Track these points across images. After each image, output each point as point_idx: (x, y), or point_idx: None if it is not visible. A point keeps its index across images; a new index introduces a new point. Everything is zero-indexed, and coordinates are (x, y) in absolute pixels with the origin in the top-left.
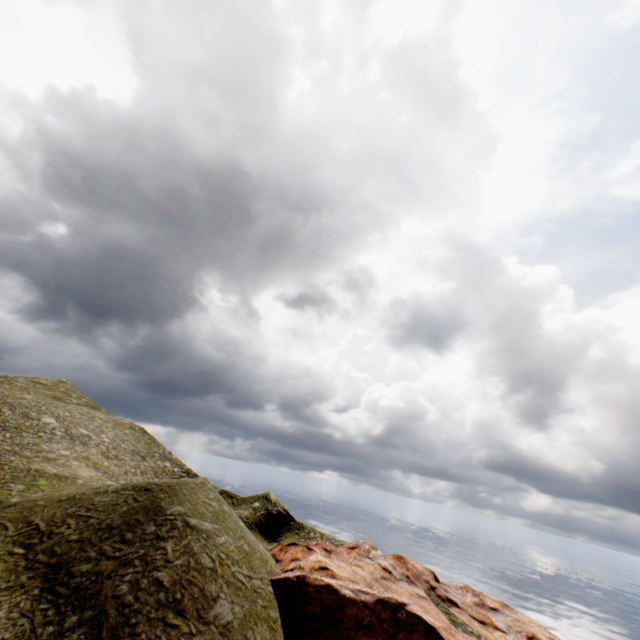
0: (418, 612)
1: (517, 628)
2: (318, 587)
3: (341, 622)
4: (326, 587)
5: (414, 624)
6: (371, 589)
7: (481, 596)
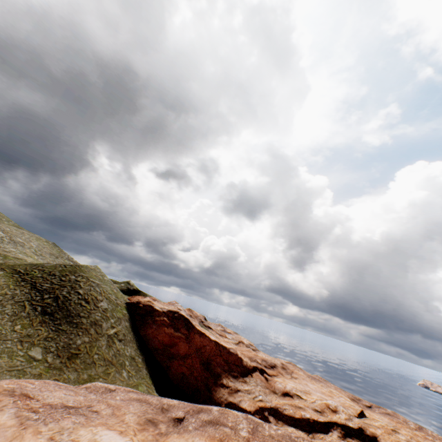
0: (184, 314)
1: (236, 339)
2: (145, 305)
3: (153, 316)
4: (149, 305)
5: (181, 317)
6: (167, 308)
7: (225, 328)
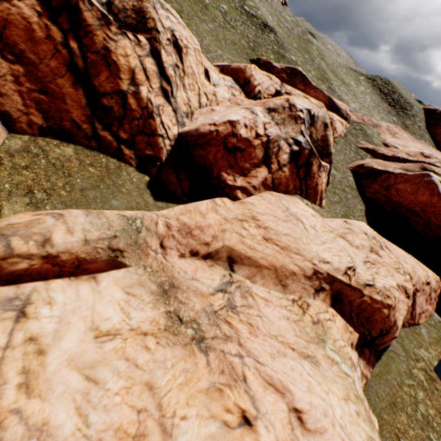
0: None
1: None
2: (440, 113)
3: None
4: None
5: None
6: None
7: None
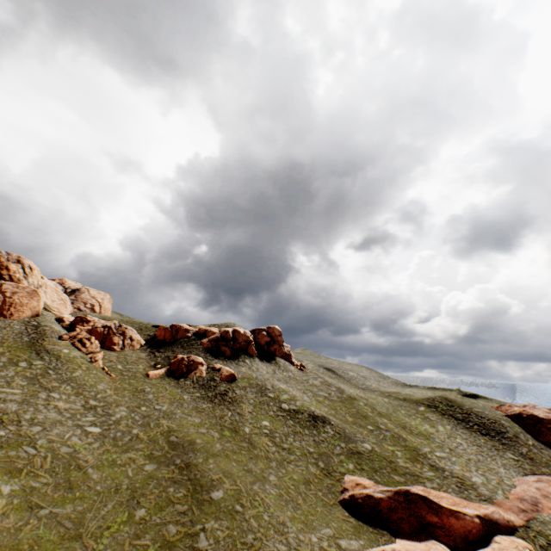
0: None
1: None
2: (527, 415)
3: (542, 424)
4: (531, 415)
5: None
6: (549, 414)
7: None
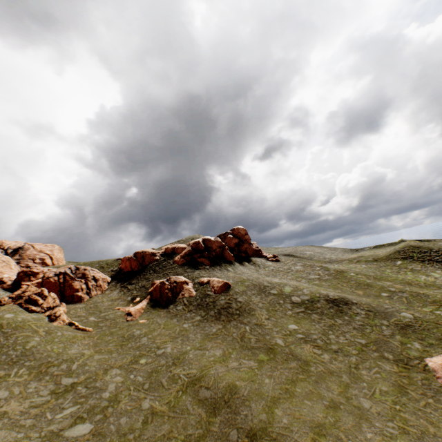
0: None
1: None
2: None
3: None
4: None
5: None
6: None
7: None
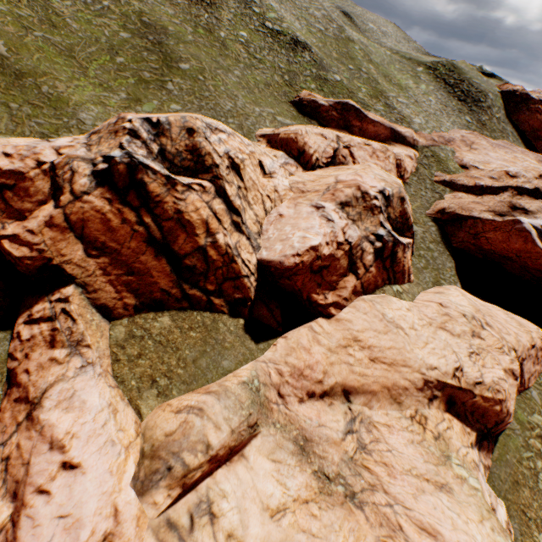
0: None
1: None
2: (521, 94)
3: (526, 105)
4: (524, 94)
5: None
6: None
7: None
